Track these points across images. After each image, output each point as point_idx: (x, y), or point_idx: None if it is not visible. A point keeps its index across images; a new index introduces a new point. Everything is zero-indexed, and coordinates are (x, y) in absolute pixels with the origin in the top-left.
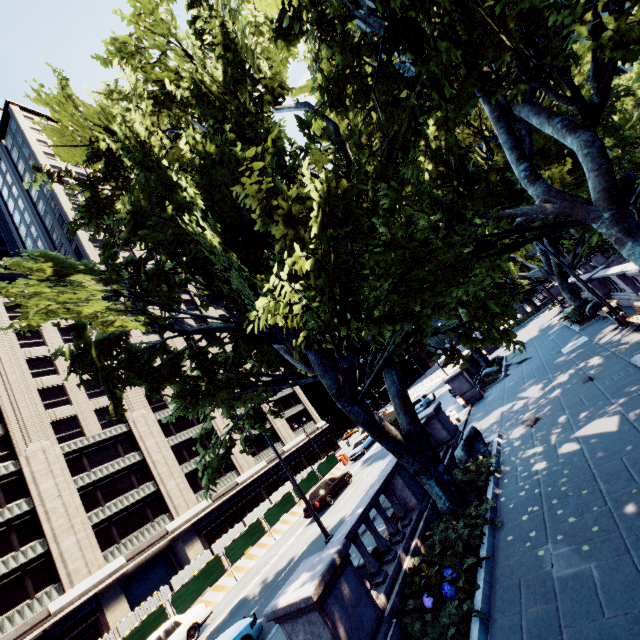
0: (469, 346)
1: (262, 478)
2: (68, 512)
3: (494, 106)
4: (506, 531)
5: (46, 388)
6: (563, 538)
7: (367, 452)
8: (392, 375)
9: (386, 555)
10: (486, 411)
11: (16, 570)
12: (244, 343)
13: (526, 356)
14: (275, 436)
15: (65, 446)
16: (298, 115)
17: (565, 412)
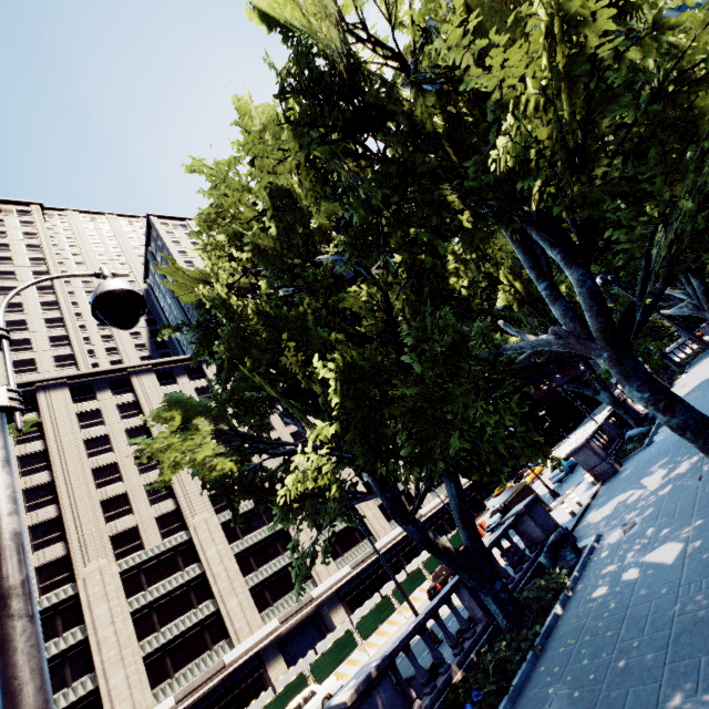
0: (608, 401)
1: (400, 545)
2: (229, 576)
3: (507, 228)
4: (543, 660)
5: None
6: (570, 680)
7: None
8: (451, 488)
9: (440, 667)
10: (608, 496)
11: (197, 624)
12: None
13: None
14: (410, 498)
15: (221, 517)
16: None
17: (655, 523)
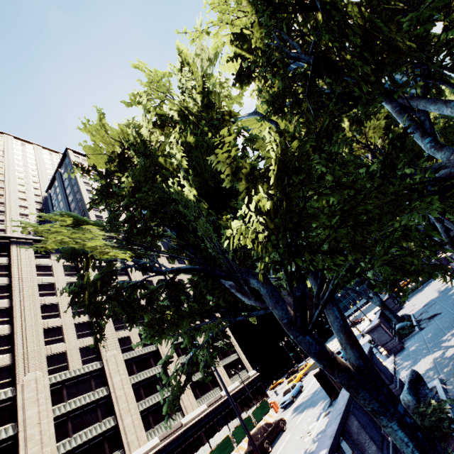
0: (379, 303)
1: (203, 421)
2: (42, 440)
3: (395, 104)
4: None
5: (49, 328)
6: None
7: (296, 400)
8: (334, 311)
9: None
10: (413, 360)
11: None
12: (204, 282)
13: (434, 312)
14: (214, 381)
15: (52, 377)
16: (243, 135)
17: None
